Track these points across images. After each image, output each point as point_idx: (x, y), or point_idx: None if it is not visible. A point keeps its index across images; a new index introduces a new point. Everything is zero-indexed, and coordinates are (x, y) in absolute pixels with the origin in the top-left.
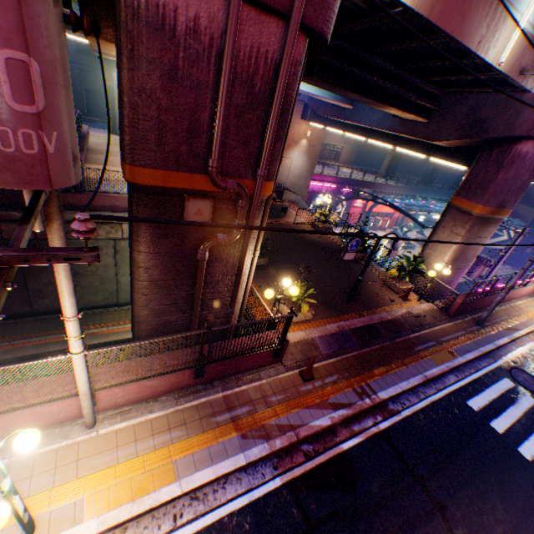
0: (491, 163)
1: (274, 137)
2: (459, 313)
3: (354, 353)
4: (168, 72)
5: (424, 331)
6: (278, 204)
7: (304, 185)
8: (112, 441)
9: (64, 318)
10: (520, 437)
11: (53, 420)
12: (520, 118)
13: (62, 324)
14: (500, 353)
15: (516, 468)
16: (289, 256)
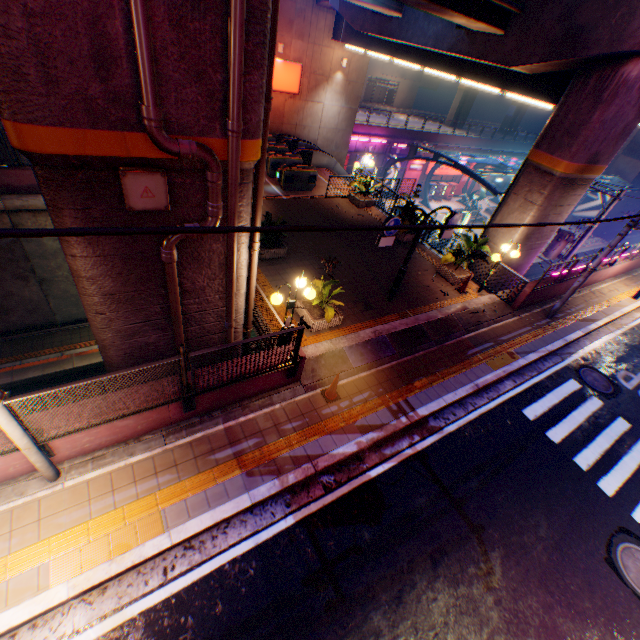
0: (587, 96)
1: (247, 63)
2: (527, 305)
3: (392, 363)
4: None
5: (481, 330)
6: (303, 171)
7: (342, 142)
8: (82, 494)
9: None
10: (578, 446)
11: (2, 477)
12: (634, 20)
13: (40, 345)
14: (570, 350)
15: (568, 480)
16: (316, 244)
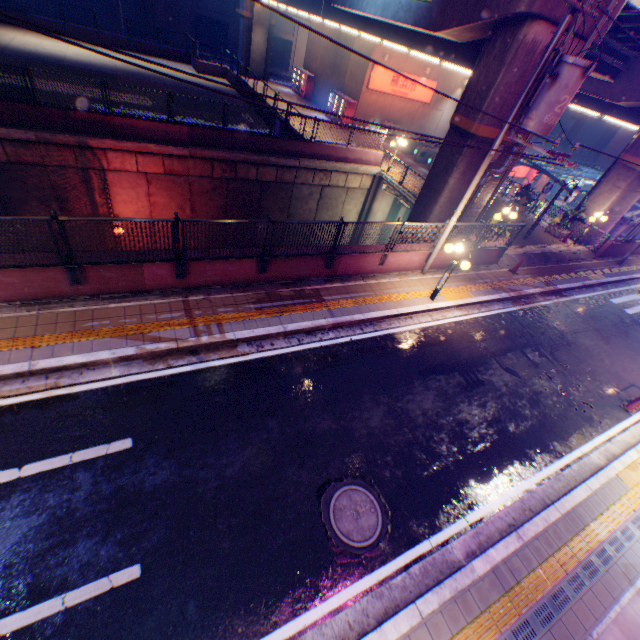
0: None
1: None
2: (604, 256)
3: (536, 267)
4: (521, 74)
5: (578, 263)
6: None
7: None
8: (436, 281)
9: (462, 201)
10: None
11: (409, 268)
12: None
13: None
14: (632, 283)
15: (637, 326)
16: None
